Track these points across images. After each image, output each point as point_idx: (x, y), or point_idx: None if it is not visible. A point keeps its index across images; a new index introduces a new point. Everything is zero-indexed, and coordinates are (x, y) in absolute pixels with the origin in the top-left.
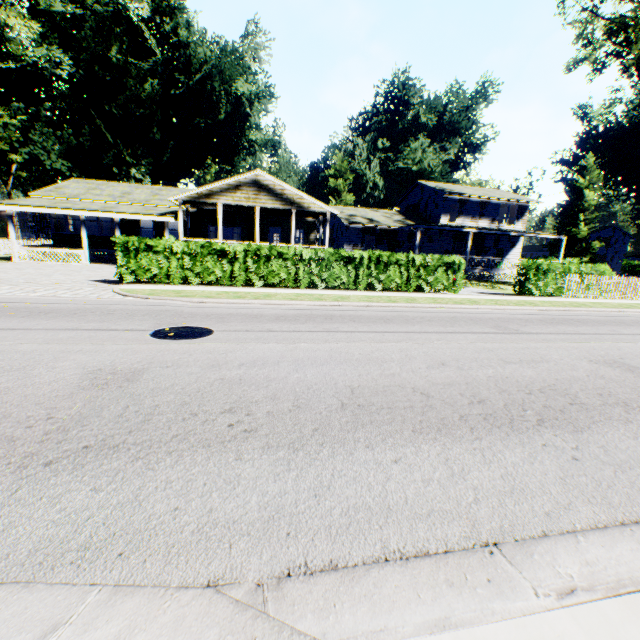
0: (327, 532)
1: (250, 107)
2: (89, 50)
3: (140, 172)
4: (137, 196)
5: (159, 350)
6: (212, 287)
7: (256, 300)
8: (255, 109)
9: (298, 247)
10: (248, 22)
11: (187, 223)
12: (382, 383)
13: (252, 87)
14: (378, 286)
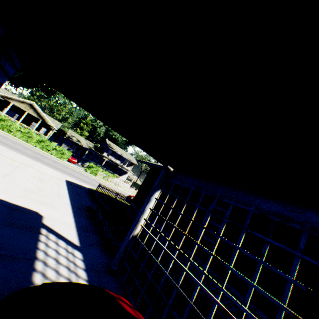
0: None
1: None
2: None
3: None
4: None
5: None
6: None
7: None
8: None
9: (17, 124)
10: None
11: None
12: None
13: None
14: (38, 146)
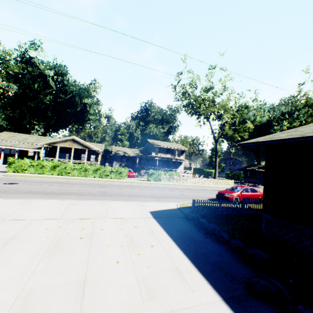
0: (3, 196)
1: (90, 107)
2: (26, 83)
3: (39, 127)
4: (30, 140)
5: (1, 185)
6: (38, 174)
7: (45, 178)
8: (91, 108)
9: (70, 163)
10: (92, 80)
11: (47, 151)
12: (40, 190)
13: (91, 101)
14: (97, 176)
